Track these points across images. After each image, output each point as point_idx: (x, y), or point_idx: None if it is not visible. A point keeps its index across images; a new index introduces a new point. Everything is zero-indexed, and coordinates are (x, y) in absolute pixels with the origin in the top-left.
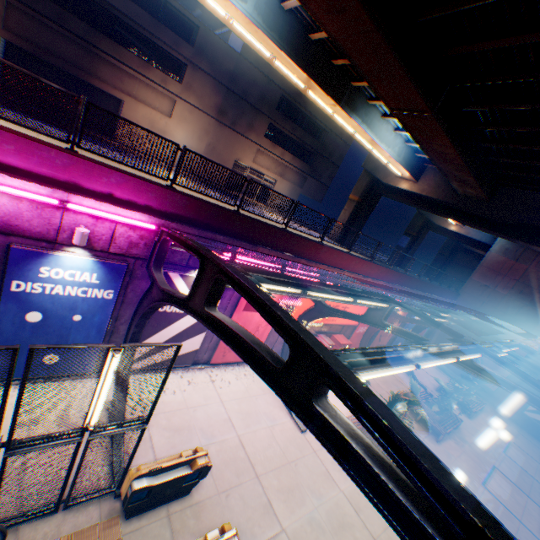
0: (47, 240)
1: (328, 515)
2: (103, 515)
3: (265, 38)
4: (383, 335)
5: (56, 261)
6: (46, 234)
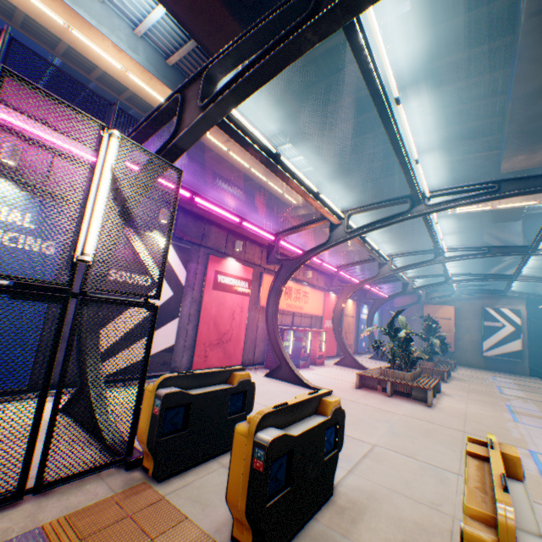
0: None
1: (407, 428)
2: (115, 488)
3: (160, 83)
4: (347, 332)
5: None
6: None
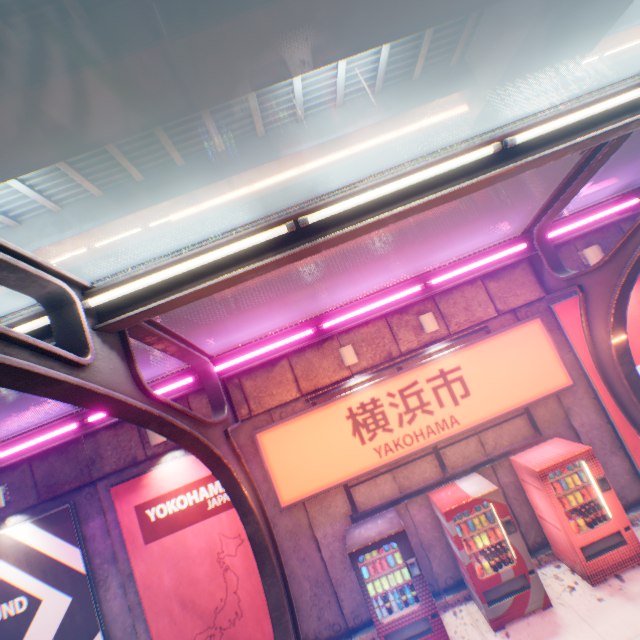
0: None
1: None
2: None
3: (109, 226)
4: None
5: None
6: None
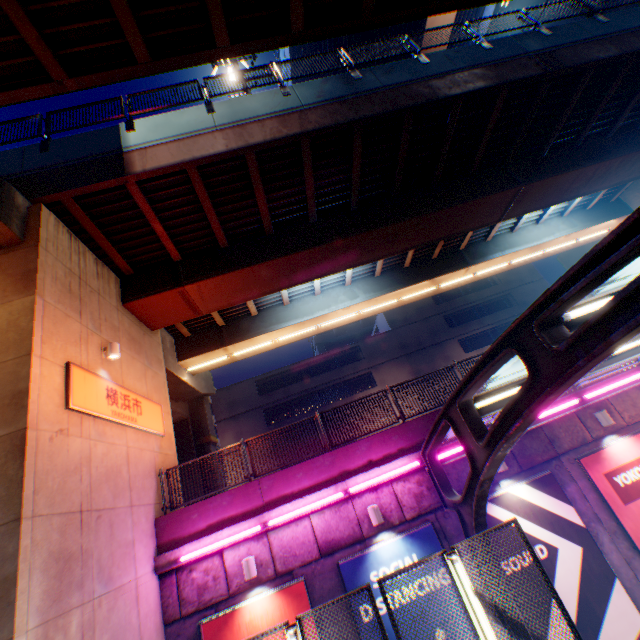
0: (356, 539)
1: None
2: None
3: (382, 296)
4: None
5: (374, 558)
6: (353, 534)
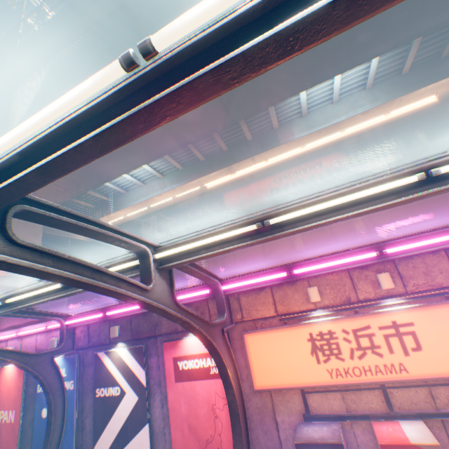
0: None
1: None
2: None
3: (184, 186)
4: None
5: None
6: (50, 349)
